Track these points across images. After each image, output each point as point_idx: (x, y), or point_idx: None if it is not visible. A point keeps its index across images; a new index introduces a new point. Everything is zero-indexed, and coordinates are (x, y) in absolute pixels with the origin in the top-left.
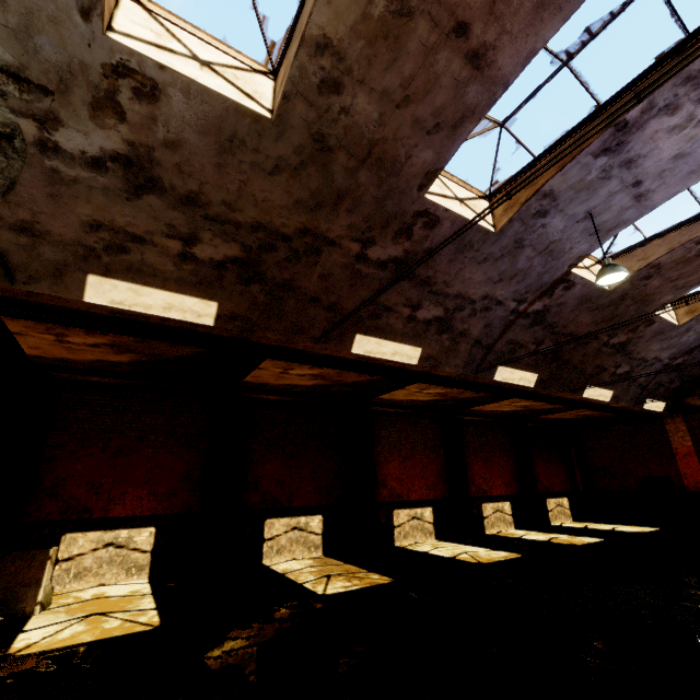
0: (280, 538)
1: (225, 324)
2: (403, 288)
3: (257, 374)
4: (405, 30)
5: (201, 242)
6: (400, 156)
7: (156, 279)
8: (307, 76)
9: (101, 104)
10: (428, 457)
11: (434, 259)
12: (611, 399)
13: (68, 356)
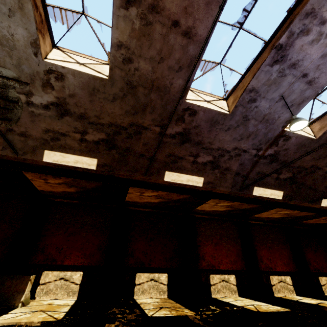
0: (144, 284)
1: (101, 168)
2: (186, 147)
3: (130, 196)
4: (151, 30)
5: (88, 133)
6: (167, 84)
7: (71, 150)
8: (117, 58)
9: (45, 85)
10: (230, 244)
11: (200, 131)
12: None
13: (52, 189)
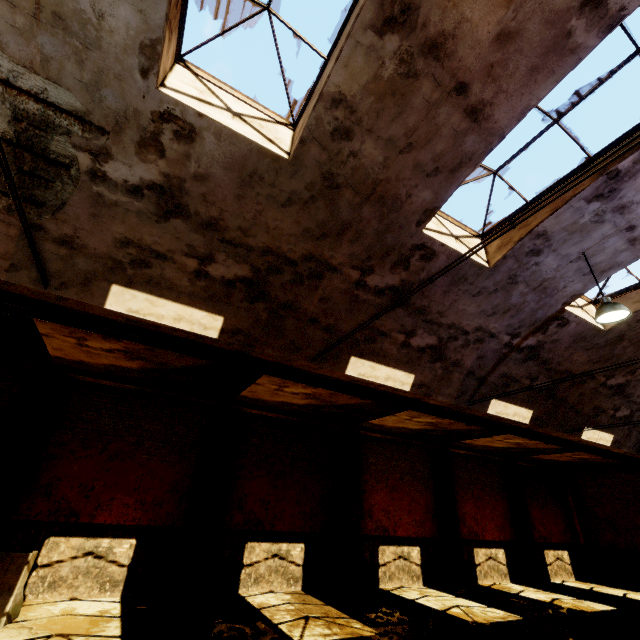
0: (259, 565)
1: (229, 337)
2: (398, 315)
3: (253, 389)
4: (410, 88)
5: (216, 262)
6: (401, 195)
7: (172, 292)
8: (323, 124)
9: (146, 143)
10: (416, 490)
11: (429, 290)
12: (612, 444)
13: (85, 359)
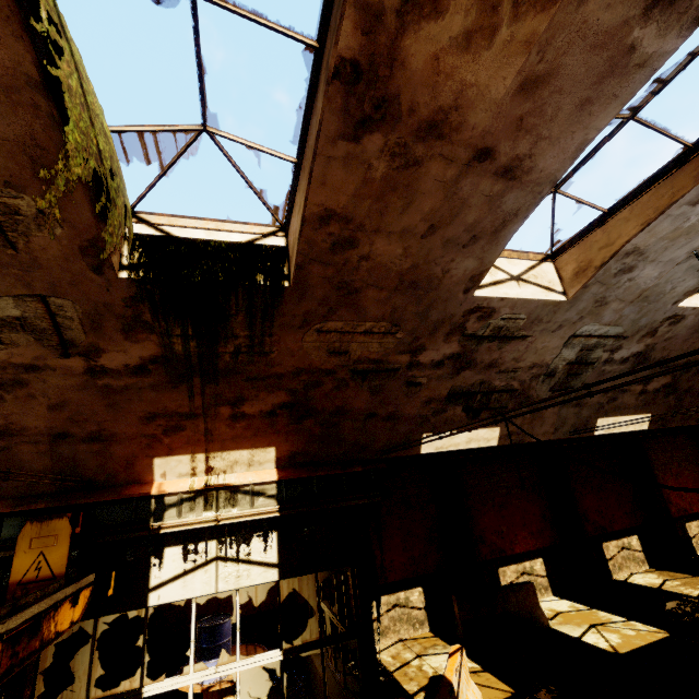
0: (616, 557)
1: (652, 425)
2: None
3: None
4: None
5: (652, 381)
6: None
7: (625, 410)
8: None
9: (647, 334)
10: (693, 471)
11: None
12: None
13: None
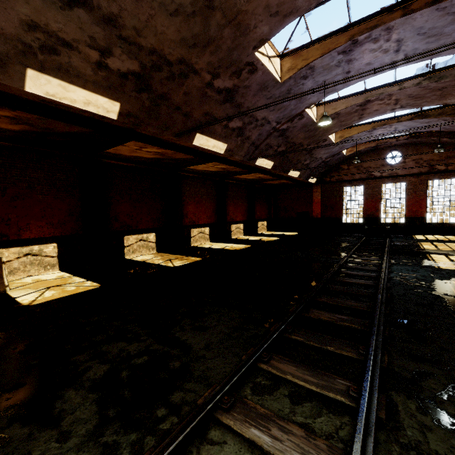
0: (133, 245)
1: (124, 119)
2: (226, 107)
3: (118, 148)
4: None
5: (113, 55)
6: (251, 25)
7: (79, 80)
8: None
9: None
10: (208, 202)
11: (247, 93)
12: (298, 176)
13: None
